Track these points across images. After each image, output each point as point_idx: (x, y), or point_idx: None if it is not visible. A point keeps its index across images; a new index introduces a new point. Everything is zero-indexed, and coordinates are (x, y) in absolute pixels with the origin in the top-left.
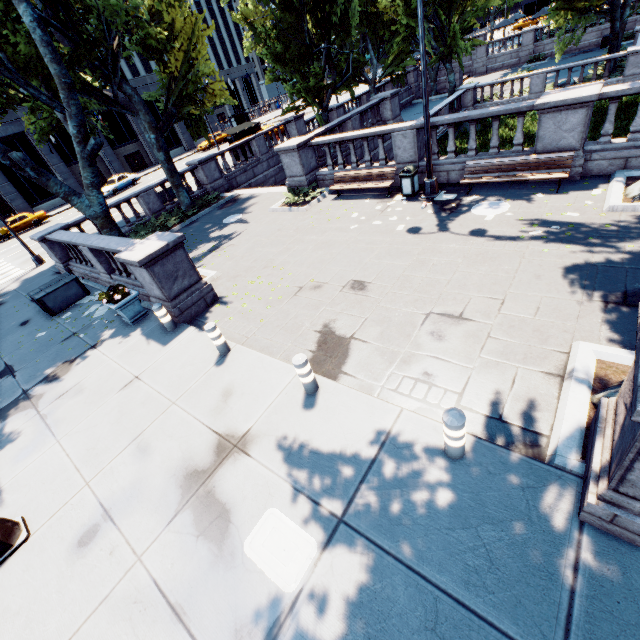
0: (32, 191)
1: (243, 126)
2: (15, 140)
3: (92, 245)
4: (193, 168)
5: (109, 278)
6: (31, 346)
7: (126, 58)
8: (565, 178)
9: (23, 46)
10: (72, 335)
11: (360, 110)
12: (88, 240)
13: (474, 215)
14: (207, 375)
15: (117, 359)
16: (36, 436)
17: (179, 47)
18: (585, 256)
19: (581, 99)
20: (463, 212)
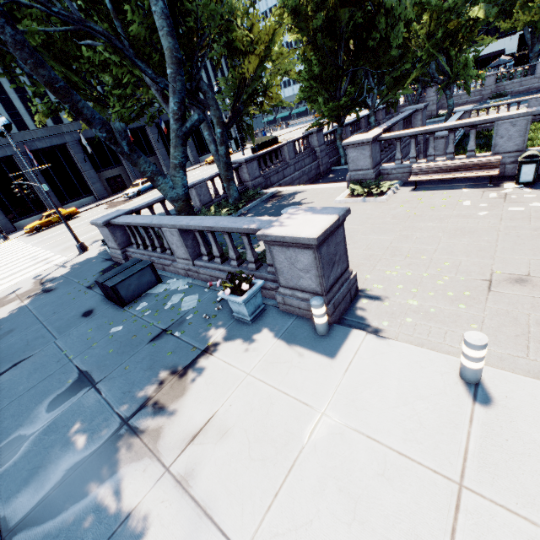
0: (64, 192)
1: (263, 138)
2: (57, 150)
3: (191, 225)
4: (238, 166)
5: (190, 264)
6: (108, 345)
7: (210, 56)
8: None
9: (134, 24)
10: (162, 332)
11: (404, 116)
12: (178, 221)
13: None
14: (480, 424)
15: (260, 375)
16: (186, 531)
17: (254, 51)
18: None
19: None
20: None
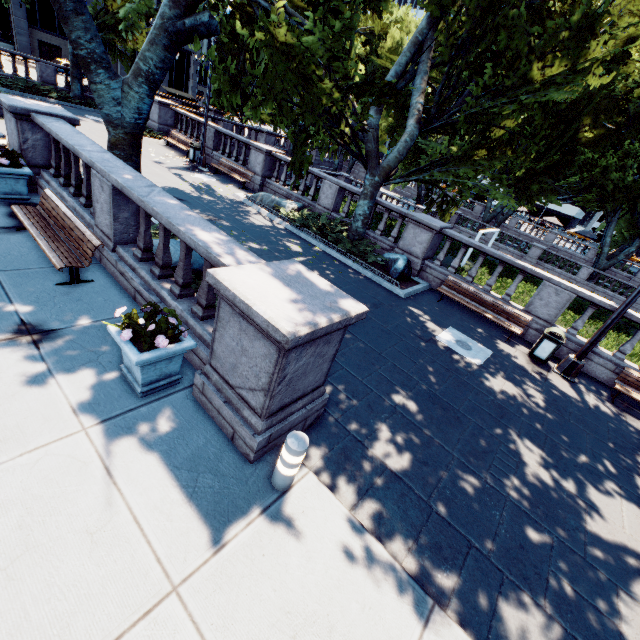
0: None
1: (183, 94)
2: None
3: None
4: None
5: None
6: None
7: None
8: (242, 182)
9: None
10: None
11: (236, 123)
12: None
13: (193, 174)
14: None
15: None
16: None
17: None
18: (187, 190)
19: (262, 148)
20: (193, 172)
